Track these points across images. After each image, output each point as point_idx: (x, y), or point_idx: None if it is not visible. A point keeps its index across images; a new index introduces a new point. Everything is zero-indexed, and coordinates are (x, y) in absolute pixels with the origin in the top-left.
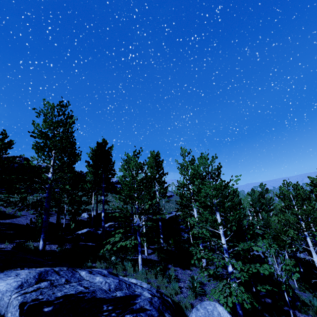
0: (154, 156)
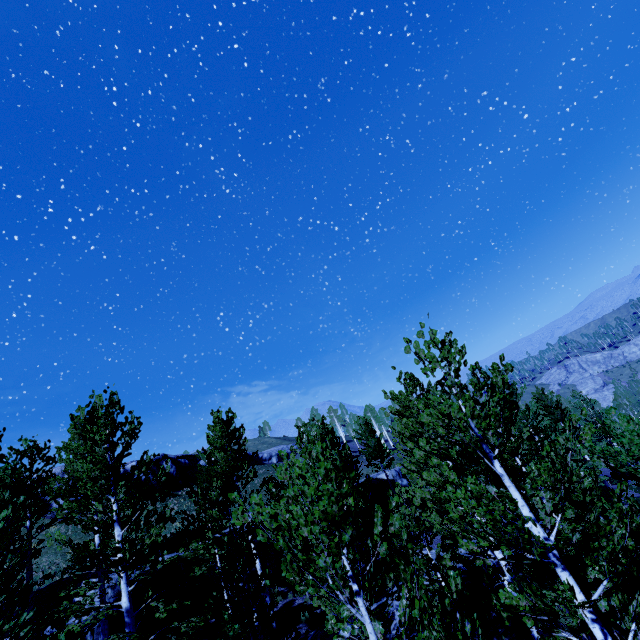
0: (81, 420)
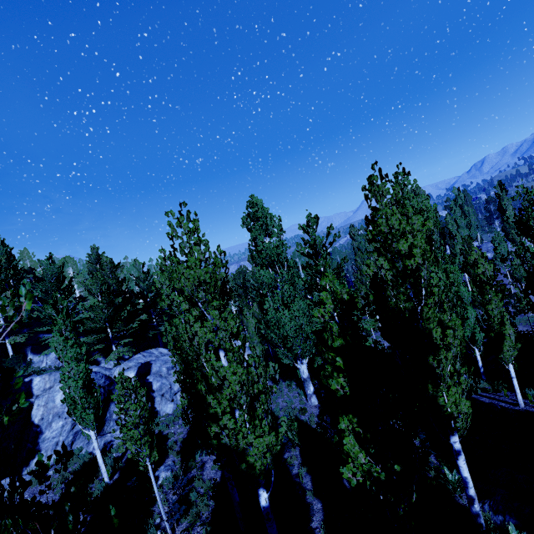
0: None
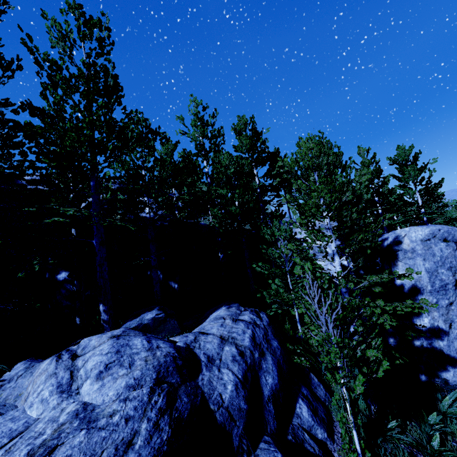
0: None
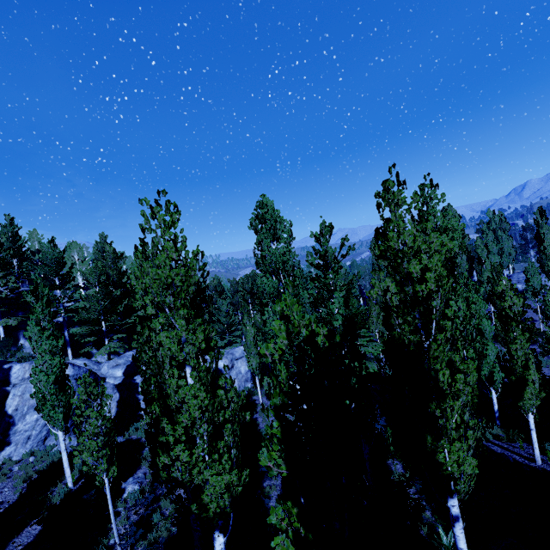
0: None
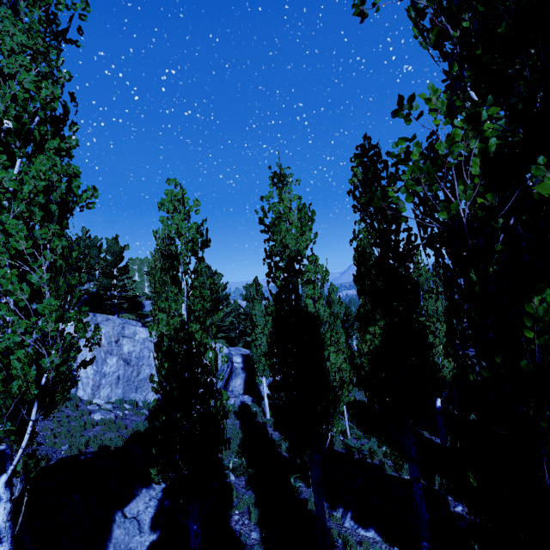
0: None
